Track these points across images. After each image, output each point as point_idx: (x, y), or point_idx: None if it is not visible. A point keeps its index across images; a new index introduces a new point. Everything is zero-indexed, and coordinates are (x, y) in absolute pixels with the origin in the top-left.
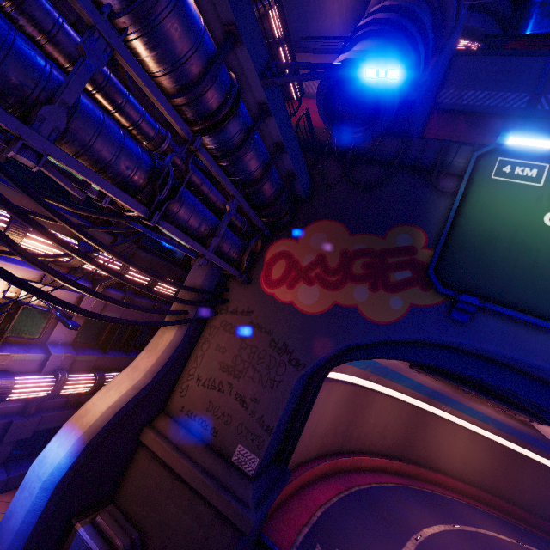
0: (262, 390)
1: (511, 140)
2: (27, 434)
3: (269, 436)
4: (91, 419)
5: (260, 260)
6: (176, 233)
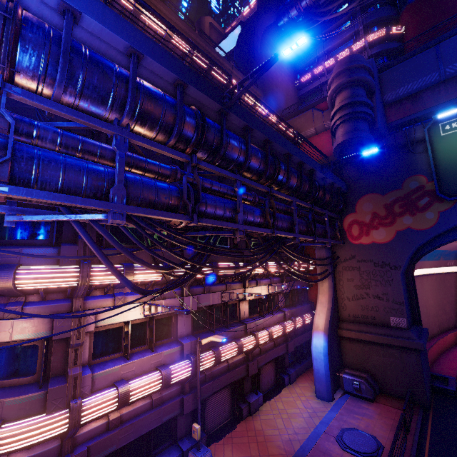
0: (385, 288)
1: (440, 116)
2: (293, 349)
3: (403, 306)
4: (322, 326)
5: (342, 231)
6: (320, 239)
